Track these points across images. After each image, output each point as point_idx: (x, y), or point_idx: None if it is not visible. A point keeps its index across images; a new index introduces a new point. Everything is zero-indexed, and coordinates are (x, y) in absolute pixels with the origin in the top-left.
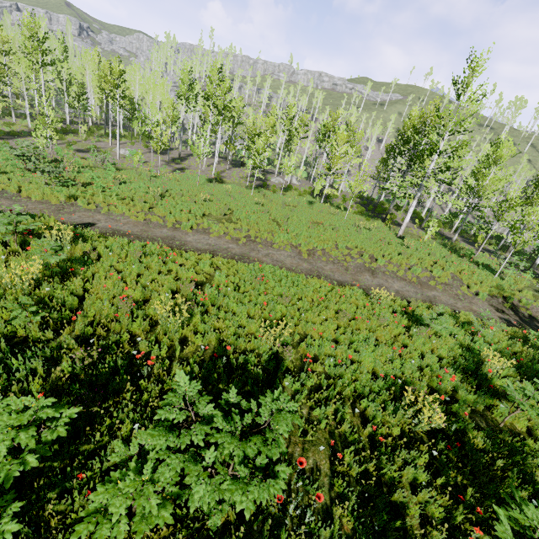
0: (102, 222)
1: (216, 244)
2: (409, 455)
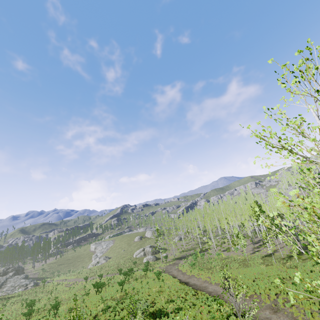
0: (194, 281)
1: (216, 289)
2: None
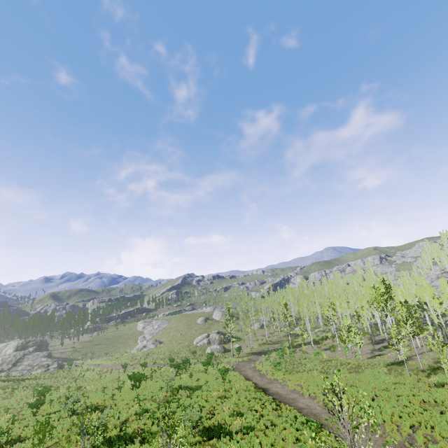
0: (277, 388)
1: (310, 405)
2: None
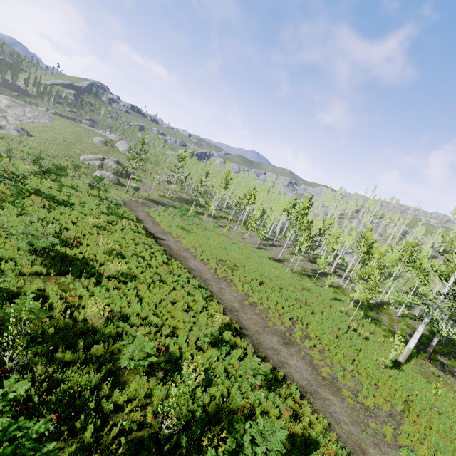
0: (169, 241)
1: (201, 269)
2: (70, 318)
